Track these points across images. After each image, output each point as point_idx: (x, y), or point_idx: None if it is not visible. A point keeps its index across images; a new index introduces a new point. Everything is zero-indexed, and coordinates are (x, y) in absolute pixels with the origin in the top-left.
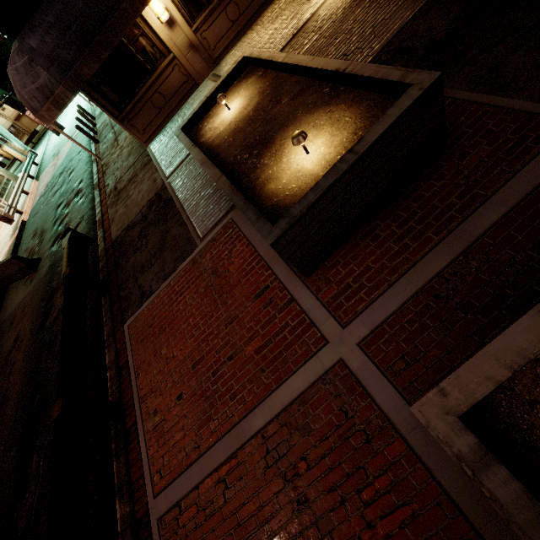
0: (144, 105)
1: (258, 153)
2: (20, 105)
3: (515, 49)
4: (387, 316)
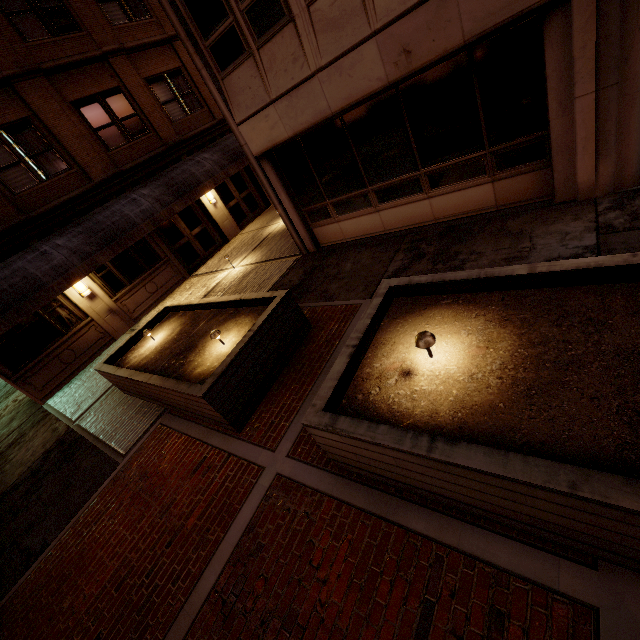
0: (49, 362)
1: (185, 356)
2: None
3: (331, 283)
4: (302, 427)
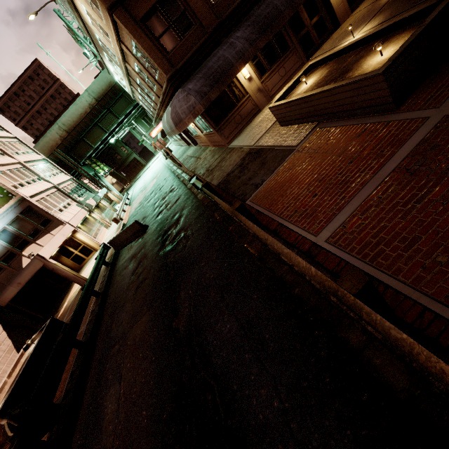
0: (230, 122)
1: (342, 77)
2: (117, 175)
3: None
4: None
